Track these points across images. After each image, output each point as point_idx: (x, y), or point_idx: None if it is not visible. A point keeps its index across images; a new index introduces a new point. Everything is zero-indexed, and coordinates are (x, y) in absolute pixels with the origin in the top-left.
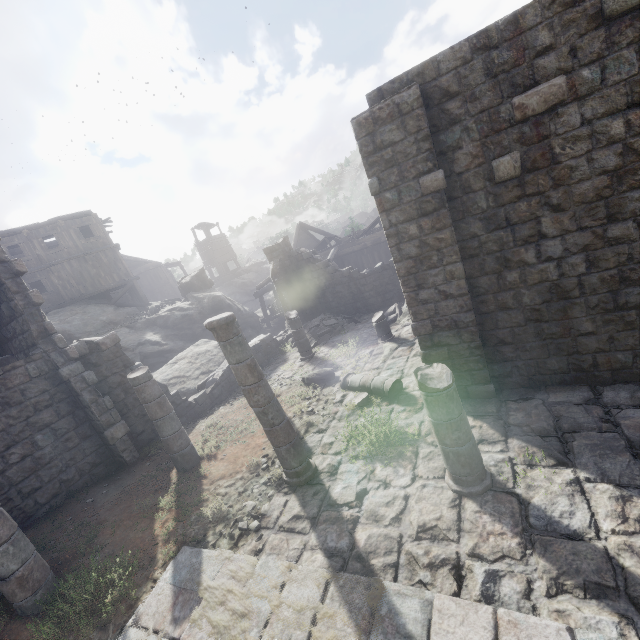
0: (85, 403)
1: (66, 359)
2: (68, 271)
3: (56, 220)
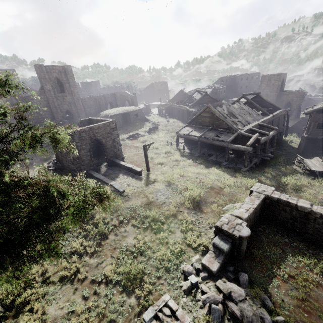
0: (300, 110)
1: (300, 105)
2: (251, 85)
3: (255, 73)
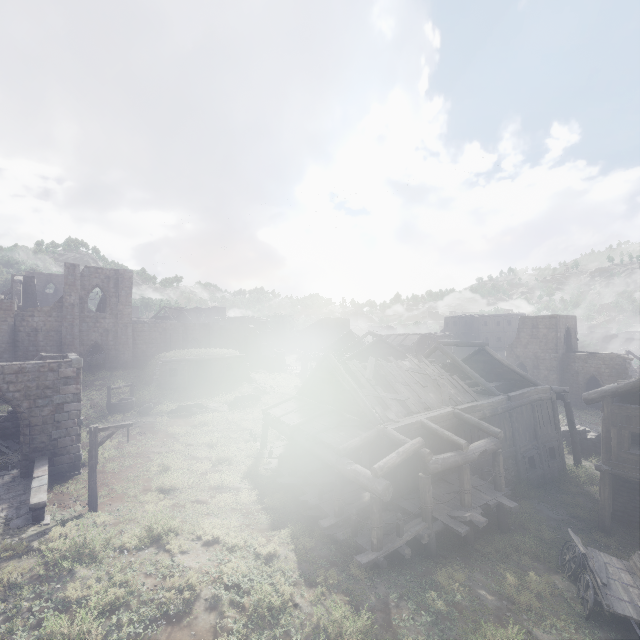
0: None
1: None
2: (510, 336)
3: (514, 315)
